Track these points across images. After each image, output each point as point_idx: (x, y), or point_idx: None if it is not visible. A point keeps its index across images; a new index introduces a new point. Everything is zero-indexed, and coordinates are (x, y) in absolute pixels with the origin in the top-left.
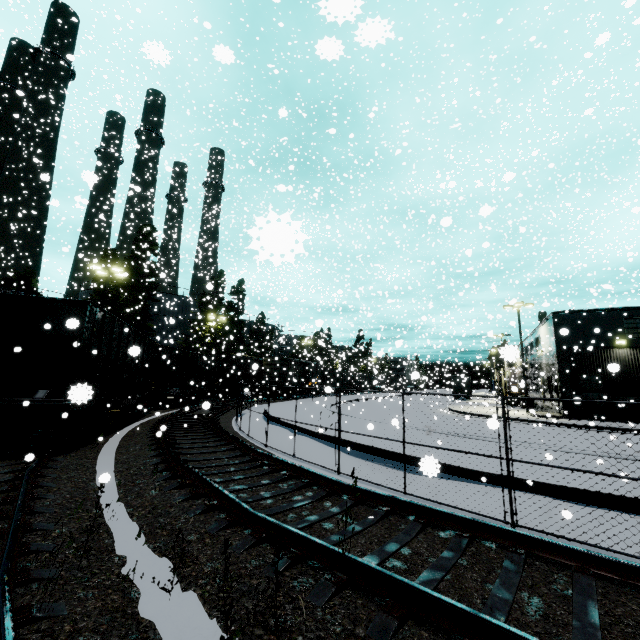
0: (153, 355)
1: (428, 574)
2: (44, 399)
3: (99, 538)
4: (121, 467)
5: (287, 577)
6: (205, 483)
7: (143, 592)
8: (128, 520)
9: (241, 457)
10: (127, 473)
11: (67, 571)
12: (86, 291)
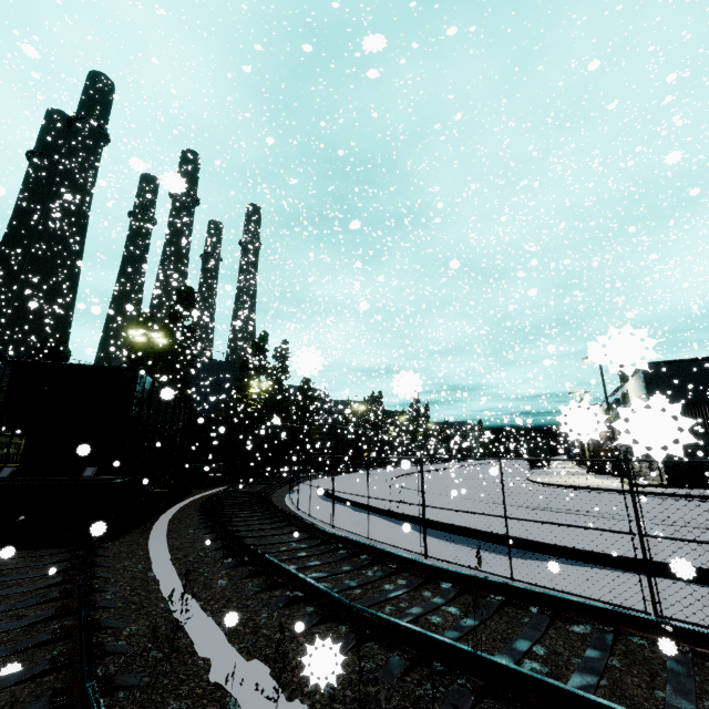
0: (196, 426)
1: (579, 678)
2: (93, 477)
3: (175, 637)
4: (177, 554)
5: (409, 683)
6: (281, 570)
7: (242, 703)
8: (201, 616)
9: (309, 540)
10: (186, 561)
11: (151, 677)
12: (120, 359)
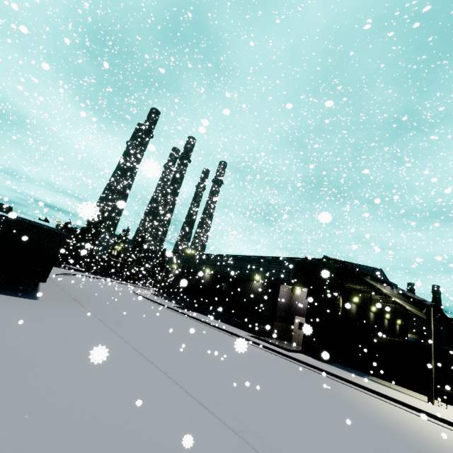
0: None
1: None
2: None
3: None
4: None
5: None
6: None
7: None
8: None
9: None
10: None
11: None
12: None
